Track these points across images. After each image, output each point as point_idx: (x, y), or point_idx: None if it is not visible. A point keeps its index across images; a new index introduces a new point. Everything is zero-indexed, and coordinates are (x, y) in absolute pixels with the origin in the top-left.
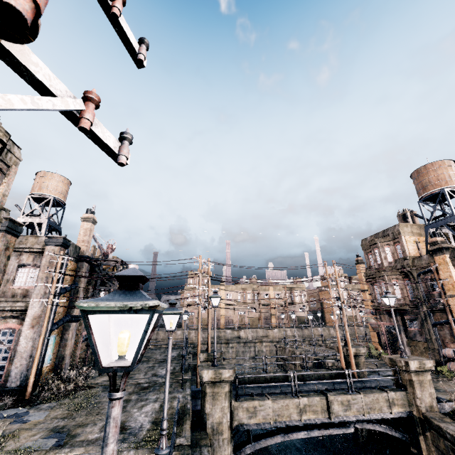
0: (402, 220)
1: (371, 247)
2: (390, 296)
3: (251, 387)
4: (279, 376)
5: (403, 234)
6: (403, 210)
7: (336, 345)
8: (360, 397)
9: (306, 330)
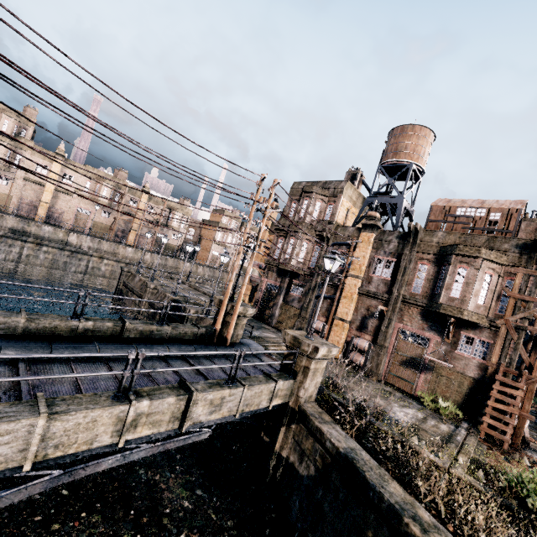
0: (349, 180)
1: (303, 195)
2: (339, 259)
3: (24, 346)
4: (105, 328)
5: (344, 195)
6: (357, 169)
7: (219, 297)
8: (241, 392)
9: (171, 260)
